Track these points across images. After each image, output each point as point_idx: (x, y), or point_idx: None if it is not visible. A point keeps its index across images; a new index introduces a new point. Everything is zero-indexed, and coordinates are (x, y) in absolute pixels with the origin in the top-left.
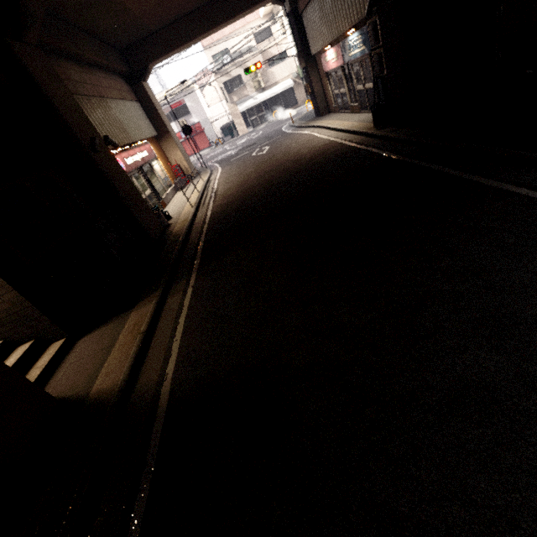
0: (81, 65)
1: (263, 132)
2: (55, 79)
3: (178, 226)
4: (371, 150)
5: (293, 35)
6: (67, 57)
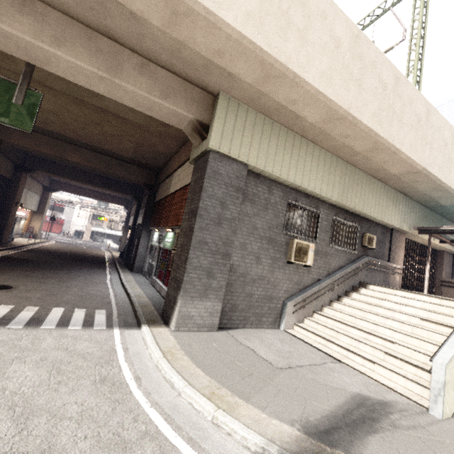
0: (33, 178)
1: (94, 245)
2: (24, 184)
3: (17, 244)
4: (106, 259)
5: (125, 220)
6: (31, 176)
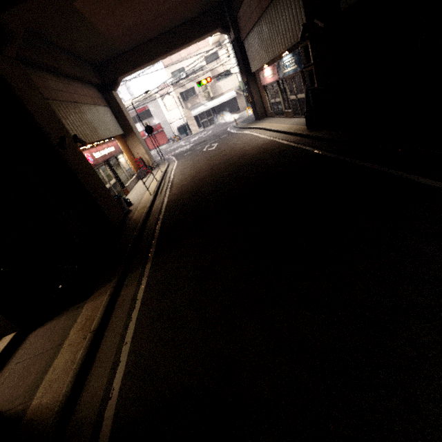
0: (59, 76)
1: (212, 132)
2: (31, 86)
3: (137, 212)
4: (307, 149)
5: (236, 57)
6: (46, 69)
